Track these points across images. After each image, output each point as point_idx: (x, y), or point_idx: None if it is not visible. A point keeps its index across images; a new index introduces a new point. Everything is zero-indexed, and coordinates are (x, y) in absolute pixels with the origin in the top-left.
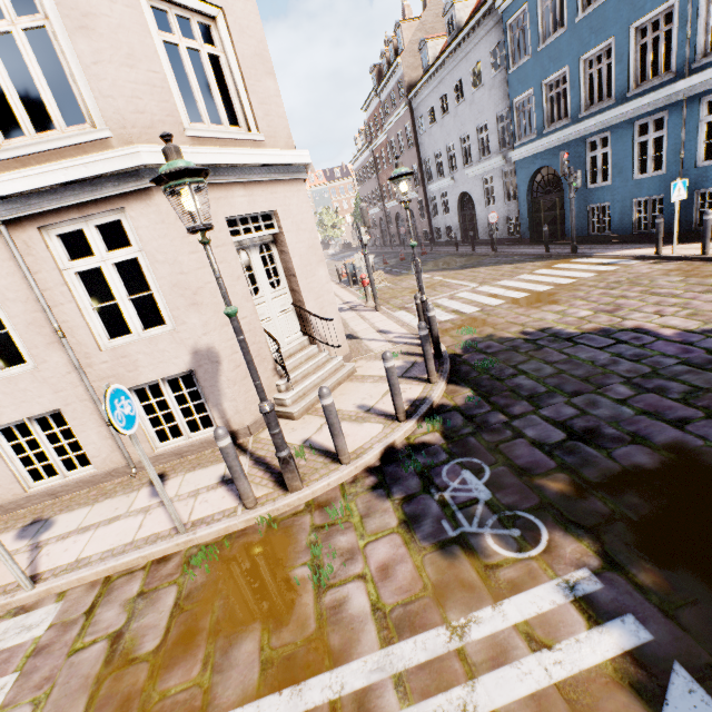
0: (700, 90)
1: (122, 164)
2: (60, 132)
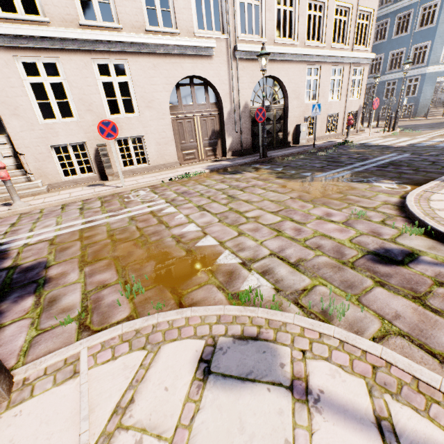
0: (408, 76)
1: (372, 57)
2: (361, 46)
